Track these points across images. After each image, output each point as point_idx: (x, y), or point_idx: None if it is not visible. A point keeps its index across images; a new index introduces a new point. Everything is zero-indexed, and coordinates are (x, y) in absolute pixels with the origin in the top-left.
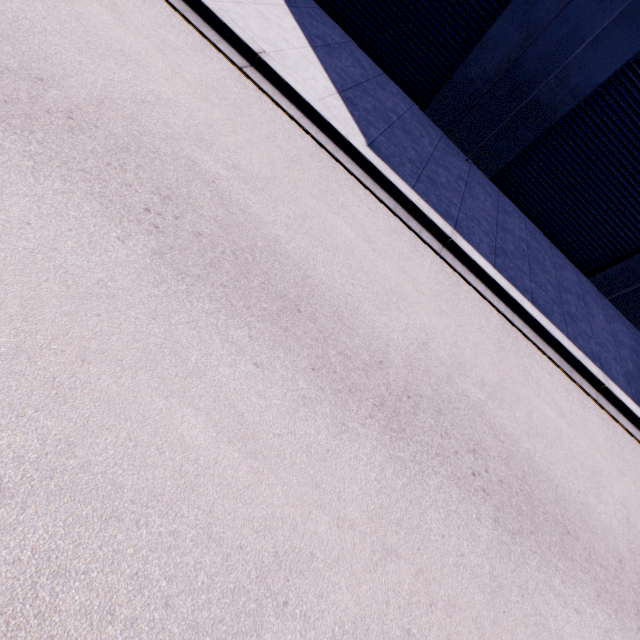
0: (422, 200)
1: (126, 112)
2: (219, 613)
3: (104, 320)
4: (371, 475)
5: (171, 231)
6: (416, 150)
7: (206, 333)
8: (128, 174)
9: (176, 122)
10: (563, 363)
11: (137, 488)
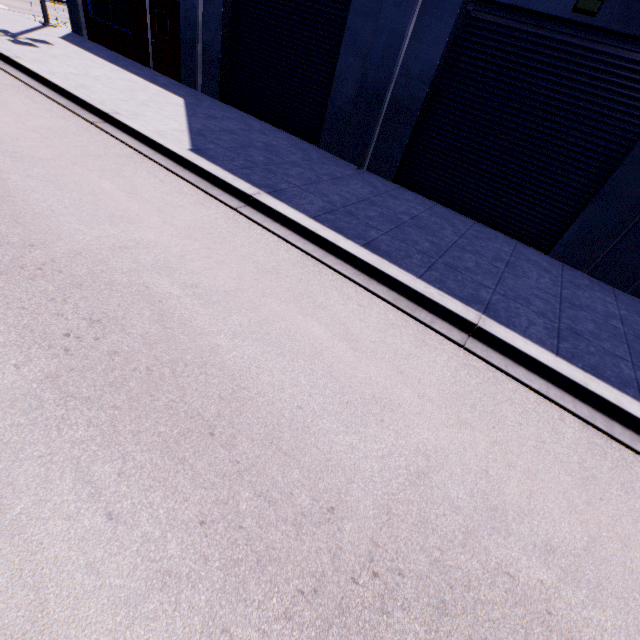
0: (234, 176)
1: None
2: None
3: None
4: None
5: None
6: (269, 158)
7: None
8: None
9: None
10: (402, 301)
11: None
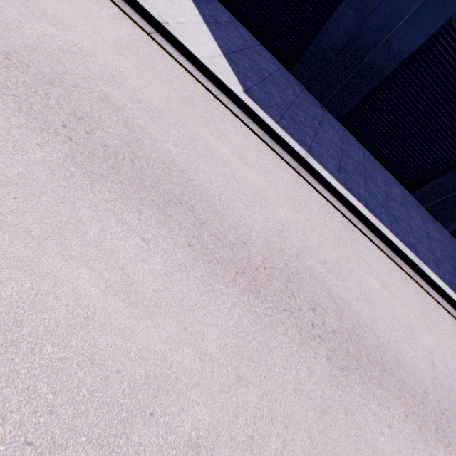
0: (284, 131)
1: (54, 57)
2: (95, 420)
3: (20, 202)
4: (230, 323)
5: (82, 142)
6: (282, 97)
7: (104, 215)
8: (51, 100)
9: (94, 67)
10: (388, 250)
11: (35, 325)
